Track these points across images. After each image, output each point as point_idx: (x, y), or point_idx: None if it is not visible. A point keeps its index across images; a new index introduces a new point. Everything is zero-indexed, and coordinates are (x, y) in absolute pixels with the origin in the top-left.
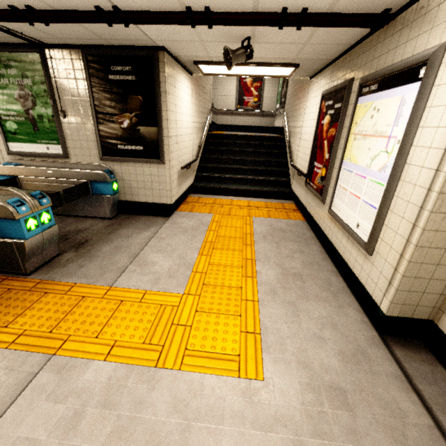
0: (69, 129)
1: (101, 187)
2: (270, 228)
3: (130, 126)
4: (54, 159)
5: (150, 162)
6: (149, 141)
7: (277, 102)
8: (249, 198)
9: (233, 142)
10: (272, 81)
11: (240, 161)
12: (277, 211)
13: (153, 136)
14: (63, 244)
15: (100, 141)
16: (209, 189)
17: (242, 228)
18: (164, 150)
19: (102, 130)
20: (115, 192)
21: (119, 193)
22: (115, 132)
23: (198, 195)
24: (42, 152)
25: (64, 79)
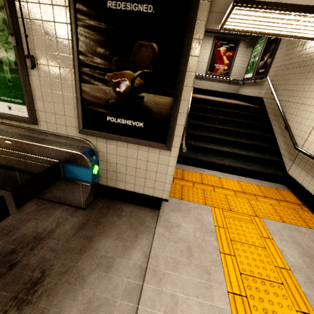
0: (39, 84)
1: (76, 170)
2: (302, 251)
3: (130, 90)
4: (17, 122)
5: (150, 145)
6: (155, 116)
7: (246, 72)
8: (236, 175)
9: (213, 108)
10: (244, 51)
11: (222, 130)
12: (282, 206)
13: (163, 109)
14: (1, 285)
15: (82, 106)
16: (192, 160)
17: (265, 248)
18: (174, 131)
19: (87, 92)
20: (94, 177)
21: (100, 176)
22: (105, 97)
23: (180, 165)
24: (2, 113)
25: (34, 3)
